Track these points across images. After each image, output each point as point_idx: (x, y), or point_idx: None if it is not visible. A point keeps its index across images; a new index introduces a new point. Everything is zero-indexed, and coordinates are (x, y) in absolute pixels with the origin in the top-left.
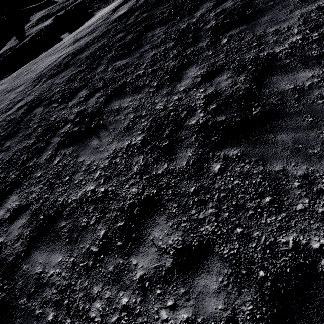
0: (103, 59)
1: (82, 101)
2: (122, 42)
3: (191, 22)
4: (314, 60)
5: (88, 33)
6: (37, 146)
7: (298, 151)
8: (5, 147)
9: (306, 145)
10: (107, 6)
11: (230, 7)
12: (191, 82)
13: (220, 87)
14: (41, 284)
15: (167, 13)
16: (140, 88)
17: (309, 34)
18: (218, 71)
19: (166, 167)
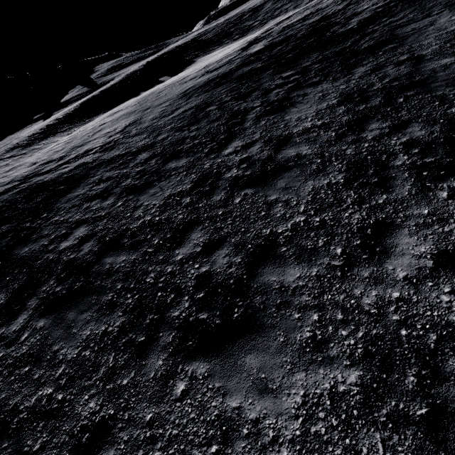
0: (263, 75)
1: (261, 96)
2: (277, 64)
3: (344, 47)
4: (450, 54)
5: (223, 65)
6: (233, 122)
7: (449, 86)
8: (193, 129)
9: (453, 84)
10: (208, 54)
11: (377, 37)
12: (362, 74)
13: (388, 73)
14: (301, 156)
15: (316, 45)
16: (318, 82)
17: (443, 44)
18: (383, 66)
19: (365, 106)
